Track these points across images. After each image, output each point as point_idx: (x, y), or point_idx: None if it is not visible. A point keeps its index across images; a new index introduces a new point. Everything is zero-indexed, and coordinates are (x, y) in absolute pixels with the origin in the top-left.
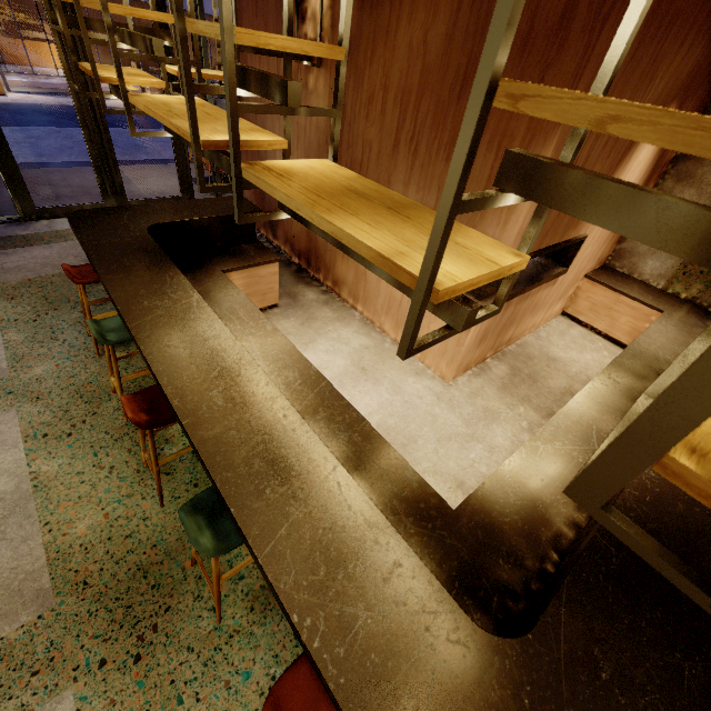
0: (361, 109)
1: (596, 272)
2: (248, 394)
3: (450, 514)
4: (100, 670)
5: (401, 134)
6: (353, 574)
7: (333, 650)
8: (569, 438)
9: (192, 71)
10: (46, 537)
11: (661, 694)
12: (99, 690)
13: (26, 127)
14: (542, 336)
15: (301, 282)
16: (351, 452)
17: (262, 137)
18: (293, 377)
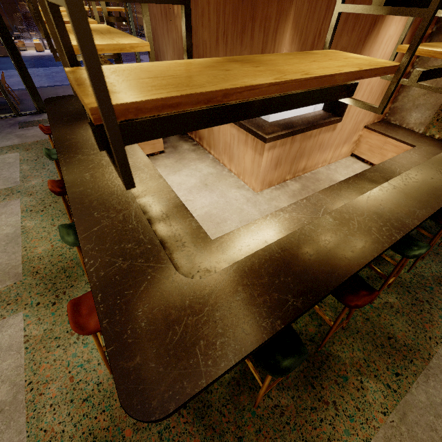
0: (199, 20)
1: (373, 124)
2: (103, 175)
3: (209, 242)
4: (36, 306)
5: (219, 32)
6: (123, 247)
7: (99, 273)
8: (303, 211)
9: (97, 7)
10: (23, 252)
11: (267, 309)
12: (34, 314)
13: (51, 67)
14: (332, 168)
15: (182, 140)
16: (164, 212)
17: None
18: (146, 177)
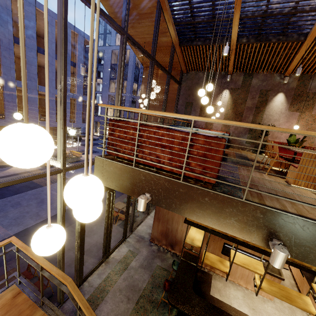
0: None
1: None
2: None
3: None
4: None
5: None
6: None
7: None
8: None
9: None
10: None
11: None
12: None
13: None
14: None
15: None
16: None
17: (307, 299)
18: None
